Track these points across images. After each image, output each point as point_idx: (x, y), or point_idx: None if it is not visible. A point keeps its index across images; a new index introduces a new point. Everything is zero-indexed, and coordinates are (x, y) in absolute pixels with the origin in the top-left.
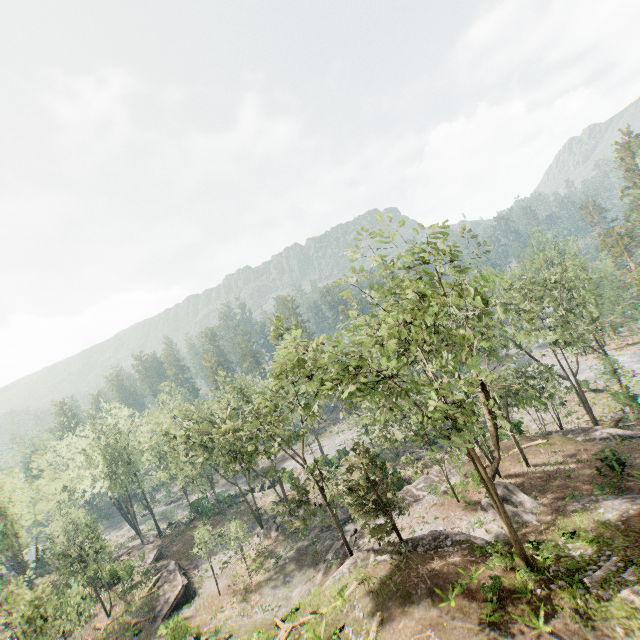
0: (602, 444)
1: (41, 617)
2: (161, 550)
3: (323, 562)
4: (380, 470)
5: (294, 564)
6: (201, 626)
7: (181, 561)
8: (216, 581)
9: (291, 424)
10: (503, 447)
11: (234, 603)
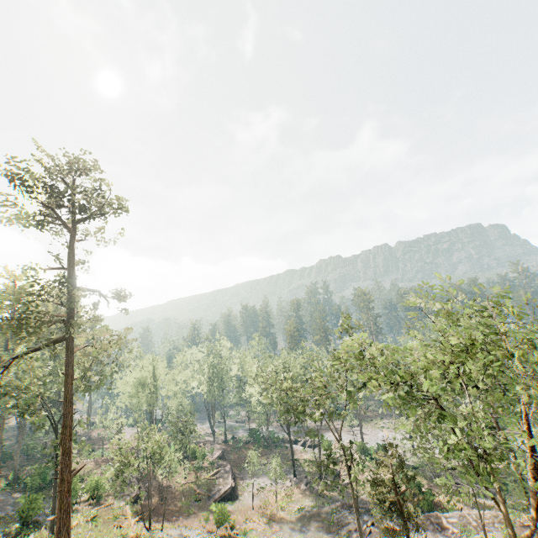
0: None
1: (159, 454)
2: (223, 453)
3: (336, 532)
4: (406, 478)
5: (312, 519)
6: (235, 522)
7: (234, 468)
8: (253, 496)
9: (335, 403)
10: None
11: (260, 521)
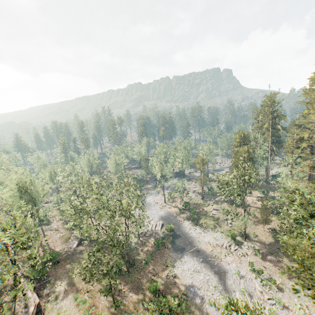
0: (62, 246)
1: None
2: None
3: None
4: None
5: None
6: None
7: None
8: None
9: None
10: (60, 230)
11: None
